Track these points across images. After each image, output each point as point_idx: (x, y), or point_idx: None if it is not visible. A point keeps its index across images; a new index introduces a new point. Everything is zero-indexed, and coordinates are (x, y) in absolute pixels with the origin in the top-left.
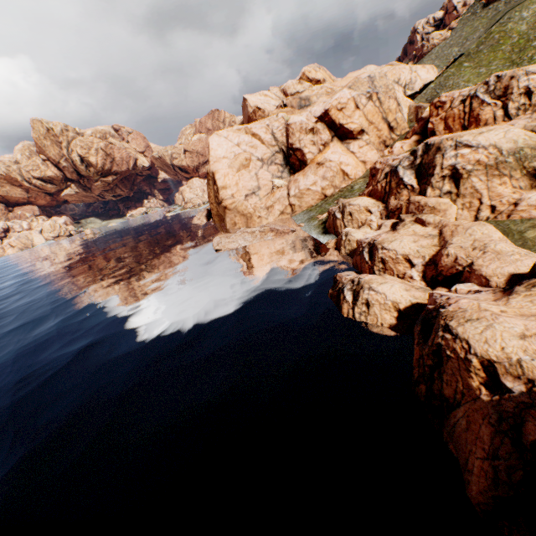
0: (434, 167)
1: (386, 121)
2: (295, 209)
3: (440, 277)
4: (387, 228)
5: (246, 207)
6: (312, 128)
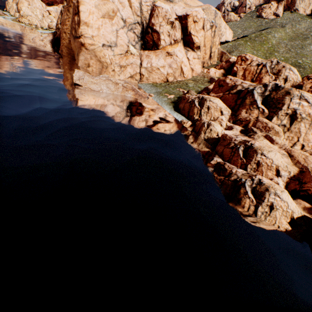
0: (283, 104)
1: (211, 50)
2: (143, 79)
3: (304, 193)
4: (237, 131)
5: (105, 55)
6: (173, 22)
